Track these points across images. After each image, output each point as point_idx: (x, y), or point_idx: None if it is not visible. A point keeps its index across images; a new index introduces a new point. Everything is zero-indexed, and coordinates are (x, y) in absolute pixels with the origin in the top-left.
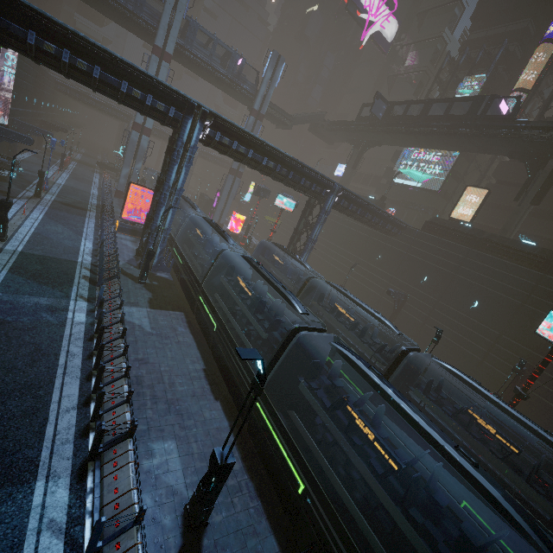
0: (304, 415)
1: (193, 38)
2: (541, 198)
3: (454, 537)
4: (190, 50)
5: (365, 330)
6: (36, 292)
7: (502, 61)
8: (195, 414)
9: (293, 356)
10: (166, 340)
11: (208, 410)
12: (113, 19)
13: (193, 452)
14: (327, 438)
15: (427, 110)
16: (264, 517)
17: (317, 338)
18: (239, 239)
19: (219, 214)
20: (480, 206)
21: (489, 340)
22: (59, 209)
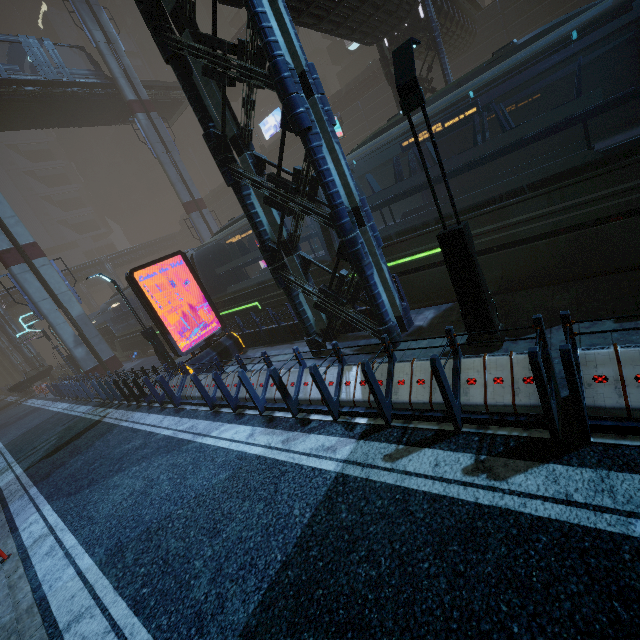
0: None
1: None
2: None
3: None
4: None
5: None
6: None
7: None
8: None
9: None
10: None
11: None
12: None
13: None
14: None
15: None
16: None
17: None
18: None
19: None
20: None
21: None
22: (57, 468)
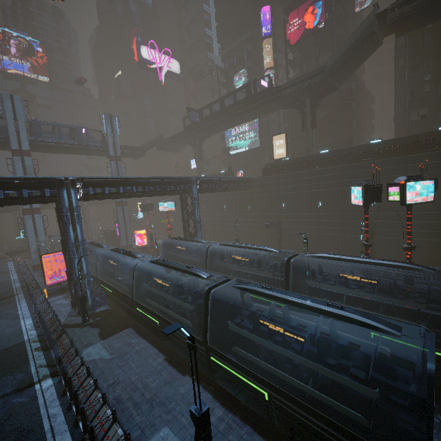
0: (245, 344)
1: (40, 131)
2: (315, 123)
3: (361, 359)
4: (42, 140)
5: (260, 261)
6: None
7: (249, 58)
8: (173, 396)
9: (216, 310)
10: (126, 356)
11: (182, 387)
12: None
13: (184, 425)
14: (268, 350)
15: (223, 104)
16: (256, 434)
17: (225, 288)
18: (149, 248)
19: (125, 239)
20: (287, 144)
21: (340, 221)
22: None
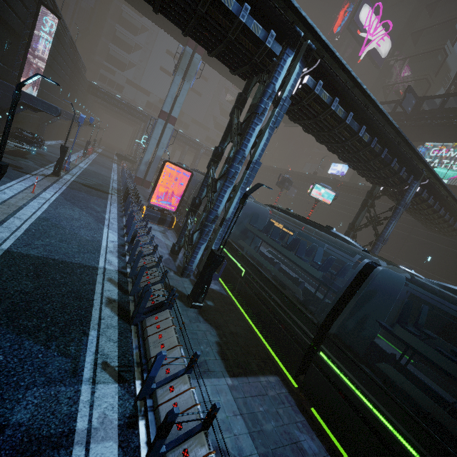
0: None
1: None
2: None
3: None
4: None
5: None
6: (1, 369)
7: None
8: None
9: None
10: None
11: None
12: (151, 17)
13: None
14: None
15: None
16: None
17: None
18: None
19: None
20: None
21: None
22: (78, 190)
